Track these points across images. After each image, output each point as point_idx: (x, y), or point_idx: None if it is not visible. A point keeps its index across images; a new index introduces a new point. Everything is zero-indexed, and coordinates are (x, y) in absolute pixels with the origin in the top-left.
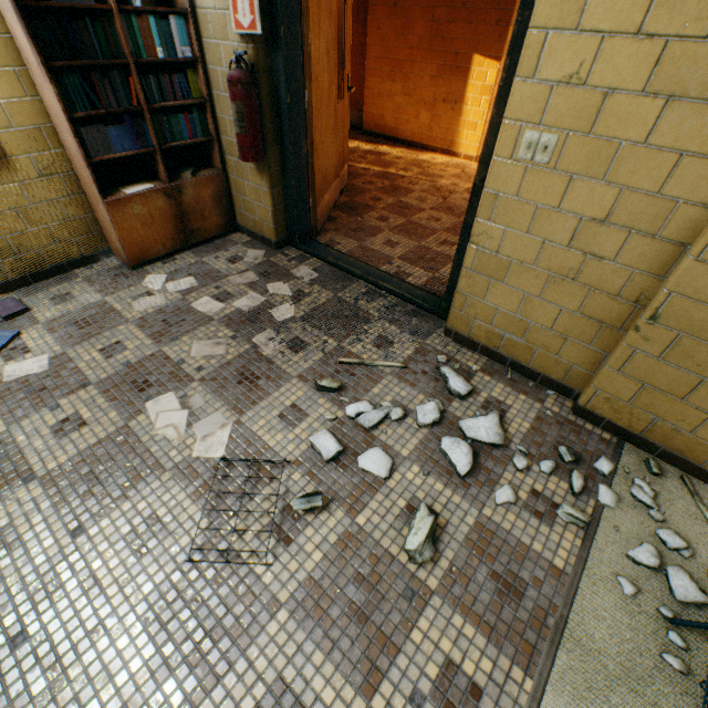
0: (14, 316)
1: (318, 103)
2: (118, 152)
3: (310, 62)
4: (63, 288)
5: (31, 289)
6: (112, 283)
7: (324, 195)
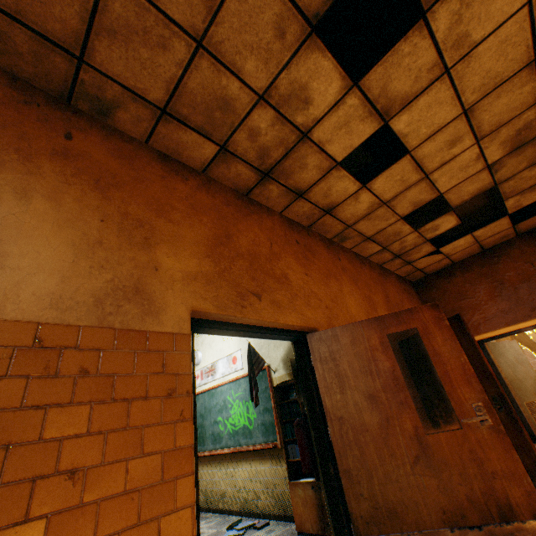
0: (256, 528)
1: (347, 434)
2: (298, 457)
3: (324, 409)
4: (280, 527)
5: (280, 522)
6: (284, 534)
7: (393, 531)
